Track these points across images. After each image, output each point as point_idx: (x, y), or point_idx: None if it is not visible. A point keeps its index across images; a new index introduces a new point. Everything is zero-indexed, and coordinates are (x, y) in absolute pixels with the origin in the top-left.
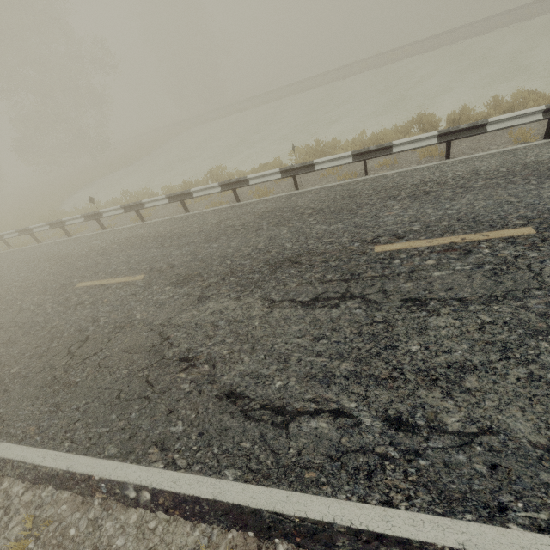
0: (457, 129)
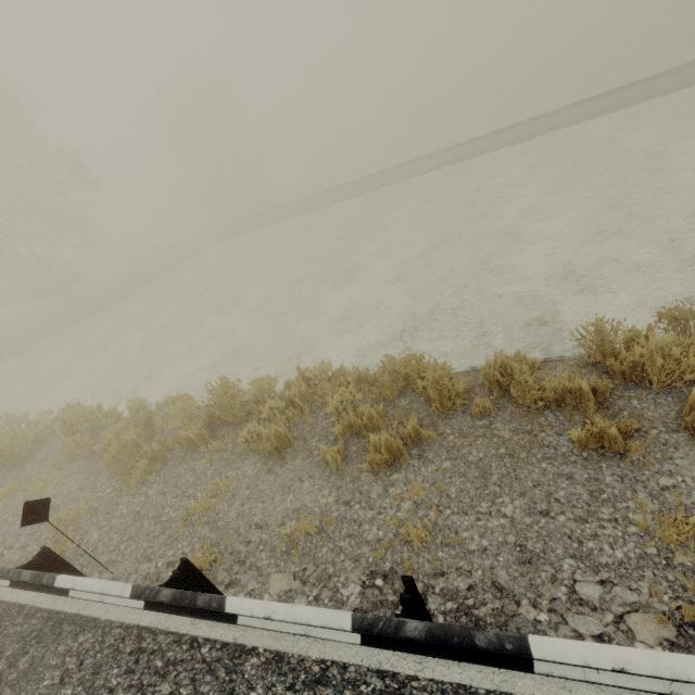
0: (415, 638)
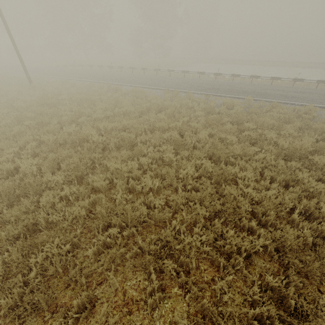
0: None
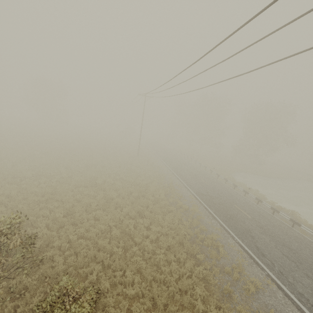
0: None
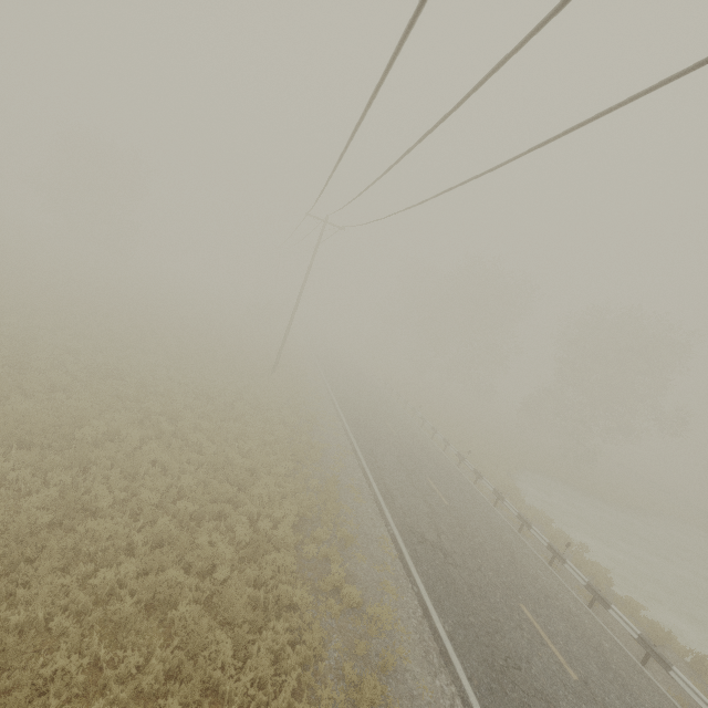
0: None
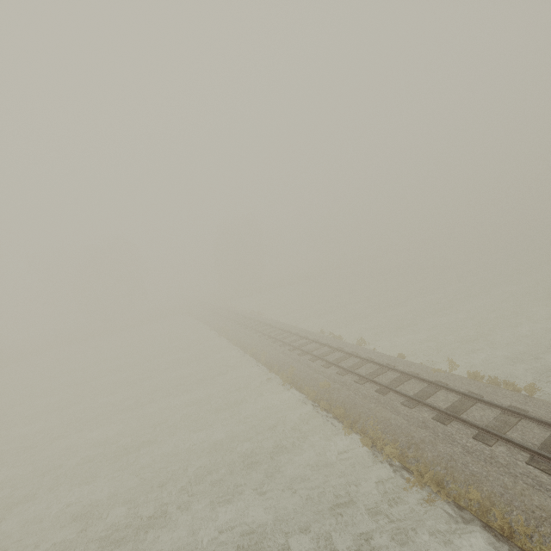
0: None
